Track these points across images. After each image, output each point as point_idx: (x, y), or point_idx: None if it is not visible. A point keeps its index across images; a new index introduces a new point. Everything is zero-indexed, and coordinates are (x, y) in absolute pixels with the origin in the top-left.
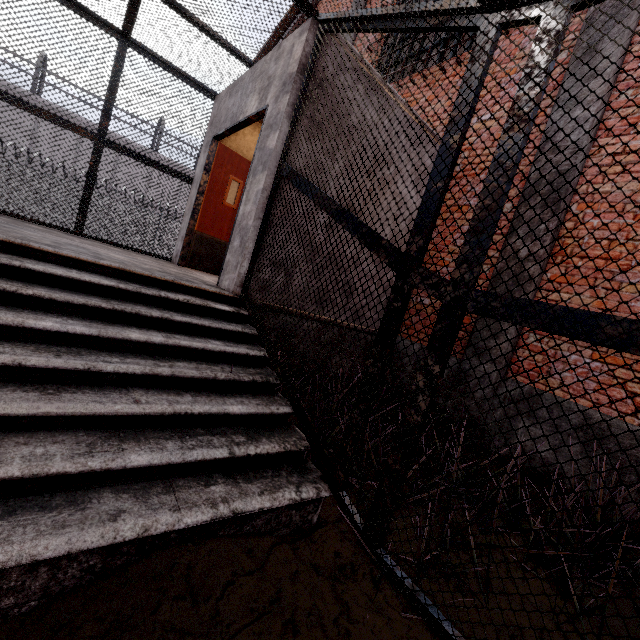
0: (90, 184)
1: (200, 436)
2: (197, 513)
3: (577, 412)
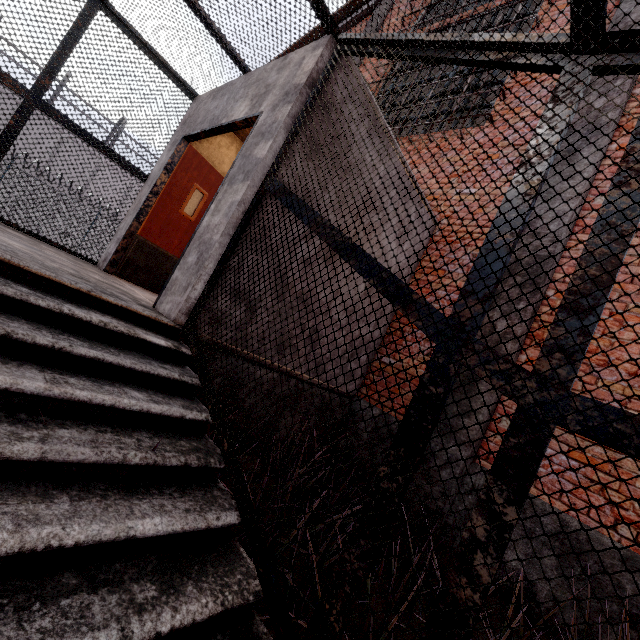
0: (3, 146)
1: (66, 597)
2: None
3: (553, 517)
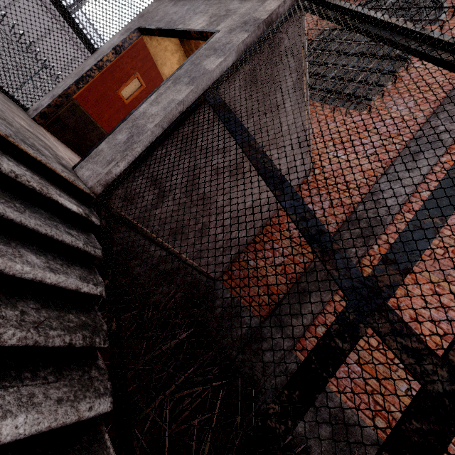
0: None
1: None
2: None
3: (336, 403)
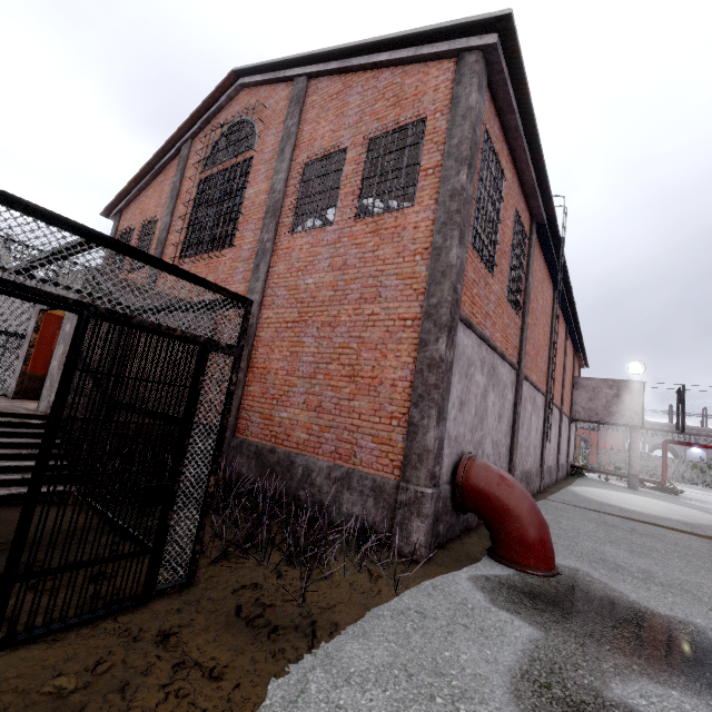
0: None
1: (8, 474)
2: (2, 491)
3: (254, 446)
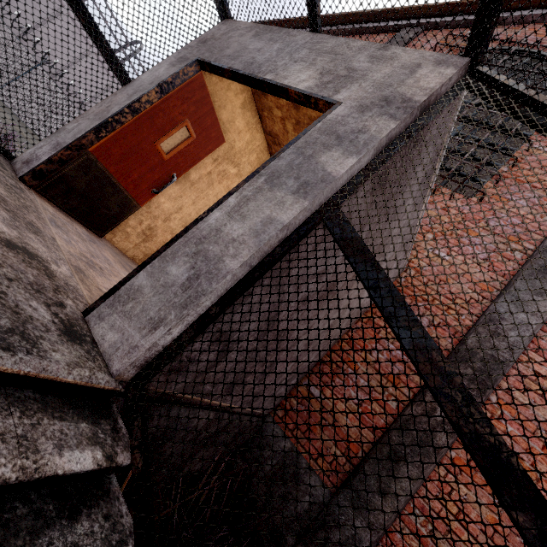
0: None
1: None
2: None
3: None
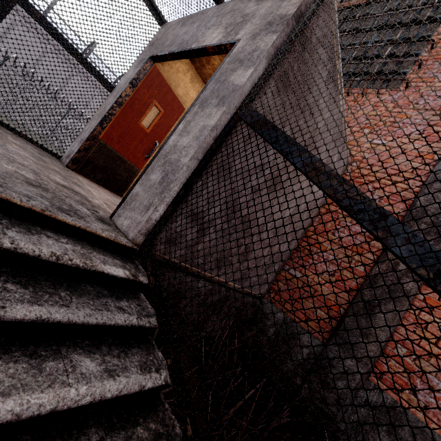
0: None
1: None
2: None
3: None
